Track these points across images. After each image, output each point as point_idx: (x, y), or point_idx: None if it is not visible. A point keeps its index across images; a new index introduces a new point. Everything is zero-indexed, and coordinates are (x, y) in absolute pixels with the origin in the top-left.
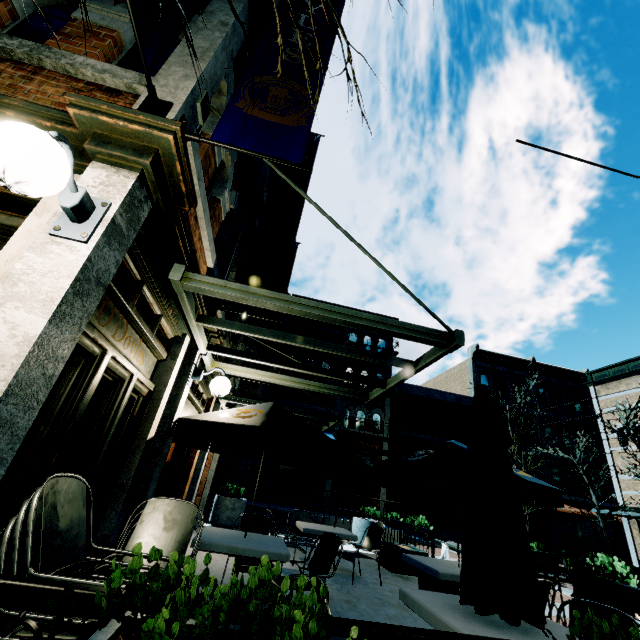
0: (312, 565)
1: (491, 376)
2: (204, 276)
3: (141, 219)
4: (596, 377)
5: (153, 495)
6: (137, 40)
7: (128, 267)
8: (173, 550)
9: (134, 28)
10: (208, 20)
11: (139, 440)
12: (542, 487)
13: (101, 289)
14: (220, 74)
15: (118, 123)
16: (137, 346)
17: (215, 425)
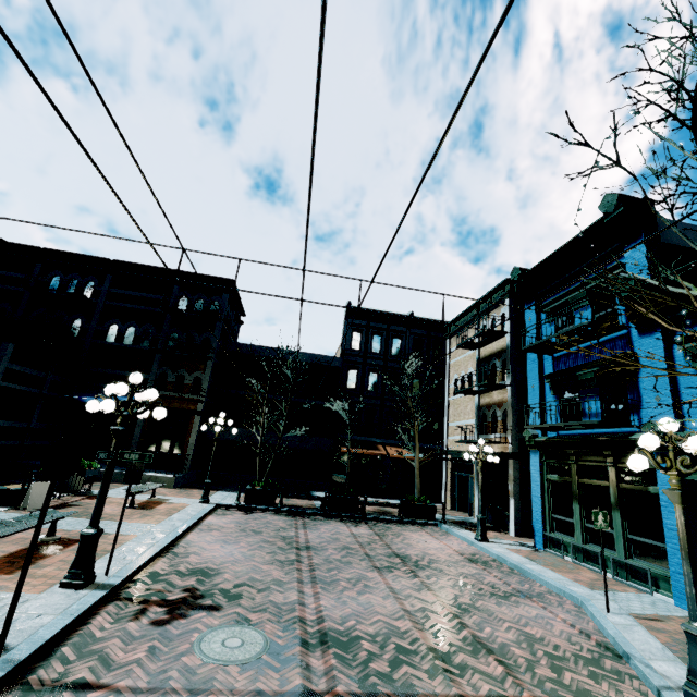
0: None
1: (365, 333)
2: None
3: None
4: (452, 329)
5: None
6: None
7: None
8: None
9: None
10: None
11: None
12: None
13: None
14: None
15: None
16: None
17: None
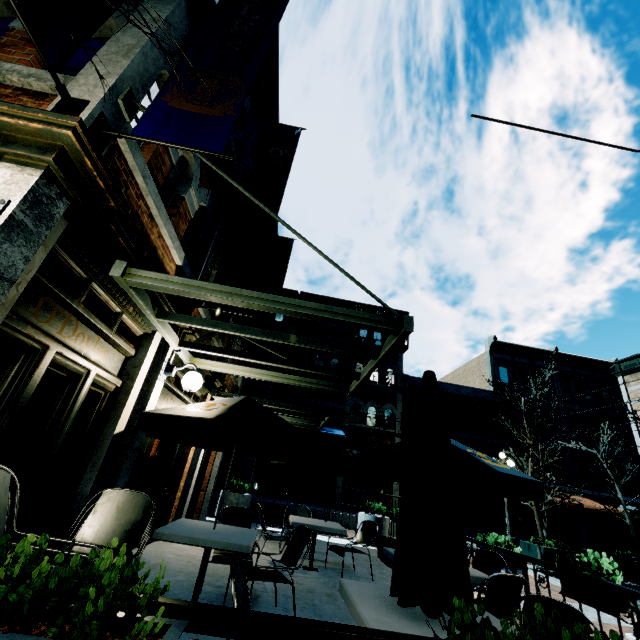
0: (285, 557)
1: (510, 368)
2: (146, 271)
3: (56, 216)
4: (625, 366)
5: (136, 488)
6: (32, 40)
7: (68, 265)
8: (122, 539)
9: (25, 28)
10: (139, 18)
11: (106, 434)
12: (517, 479)
13: (6, 284)
14: (154, 71)
15: (19, 123)
16: (95, 343)
17: (172, 418)
